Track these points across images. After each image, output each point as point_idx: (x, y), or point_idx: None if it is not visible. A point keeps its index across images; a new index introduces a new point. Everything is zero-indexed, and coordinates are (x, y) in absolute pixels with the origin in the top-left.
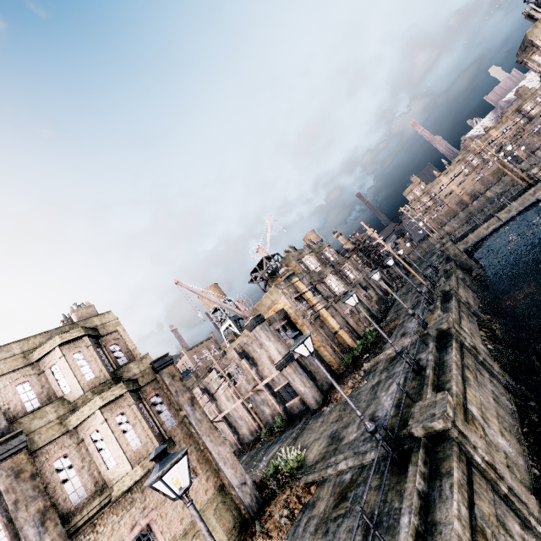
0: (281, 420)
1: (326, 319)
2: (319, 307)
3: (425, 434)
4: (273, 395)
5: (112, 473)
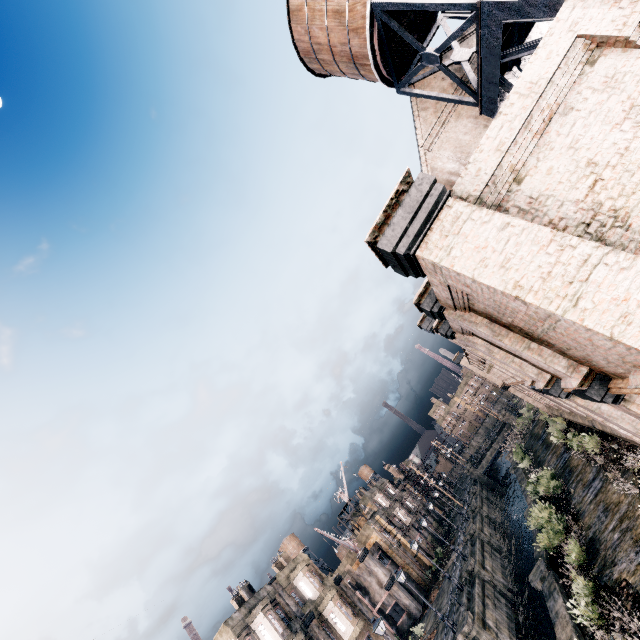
0: (397, 639)
1: (406, 545)
2: (399, 536)
3: (467, 575)
4: (385, 618)
5: (345, 633)
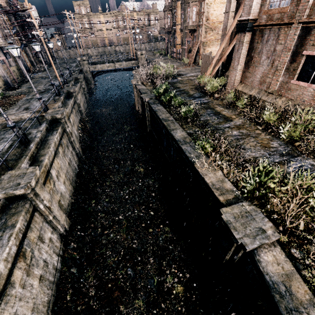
0: None
1: None
2: None
3: (6, 197)
4: None
5: None
